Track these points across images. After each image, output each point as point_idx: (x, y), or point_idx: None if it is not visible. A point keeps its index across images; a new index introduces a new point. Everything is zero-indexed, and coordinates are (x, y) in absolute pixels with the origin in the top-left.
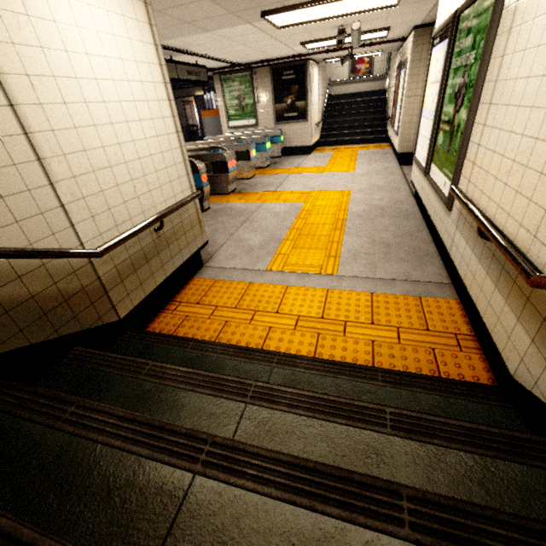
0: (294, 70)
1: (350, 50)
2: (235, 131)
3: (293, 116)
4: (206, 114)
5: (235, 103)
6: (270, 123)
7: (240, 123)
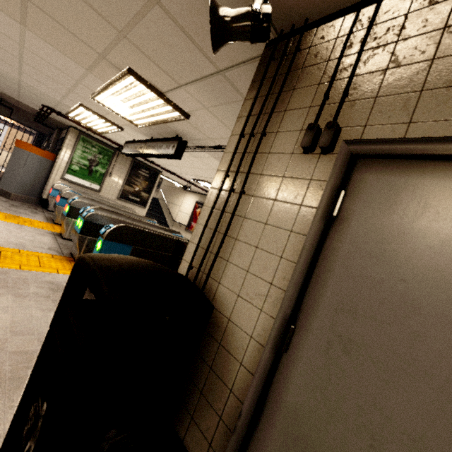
0: (150, 172)
1: (186, 183)
2: (69, 185)
3: (135, 200)
4: (35, 151)
5: (85, 163)
6: (113, 196)
7: (80, 181)
